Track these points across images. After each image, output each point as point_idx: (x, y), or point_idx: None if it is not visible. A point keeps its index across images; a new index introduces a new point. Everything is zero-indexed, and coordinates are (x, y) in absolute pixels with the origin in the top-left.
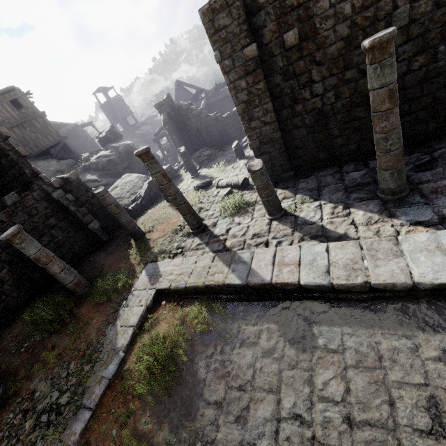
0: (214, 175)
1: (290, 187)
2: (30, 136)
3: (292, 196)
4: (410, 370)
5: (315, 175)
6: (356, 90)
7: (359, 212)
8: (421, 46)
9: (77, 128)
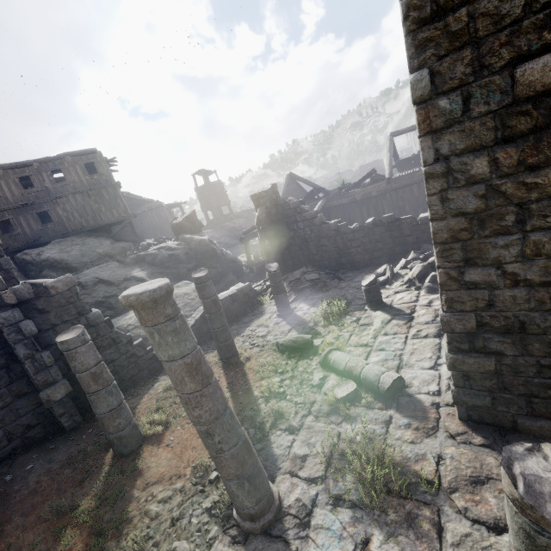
0: (319, 326)
1: None
2: (92, 206)
3: None
4: None
5: None
6: None
7: None
8: None
9: (160, 207)
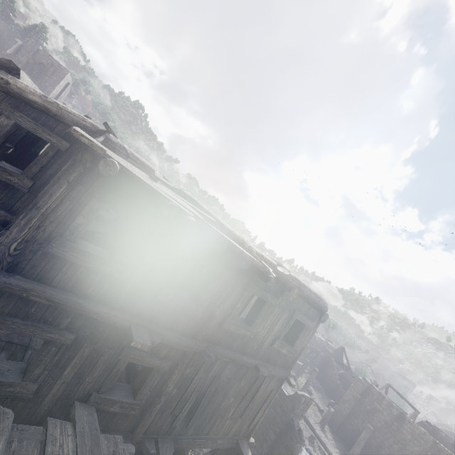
0: (314, 395)
1: (331, 430)
2: None
3: (329, 431)
4: (317, 452)
5: (340, 440)
6: (370, 439)
7: (338, 450)
8: (390, 454)
9: None
